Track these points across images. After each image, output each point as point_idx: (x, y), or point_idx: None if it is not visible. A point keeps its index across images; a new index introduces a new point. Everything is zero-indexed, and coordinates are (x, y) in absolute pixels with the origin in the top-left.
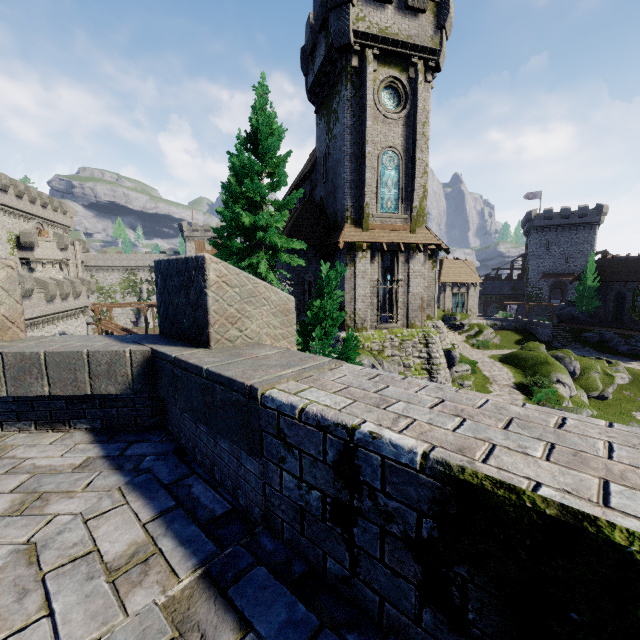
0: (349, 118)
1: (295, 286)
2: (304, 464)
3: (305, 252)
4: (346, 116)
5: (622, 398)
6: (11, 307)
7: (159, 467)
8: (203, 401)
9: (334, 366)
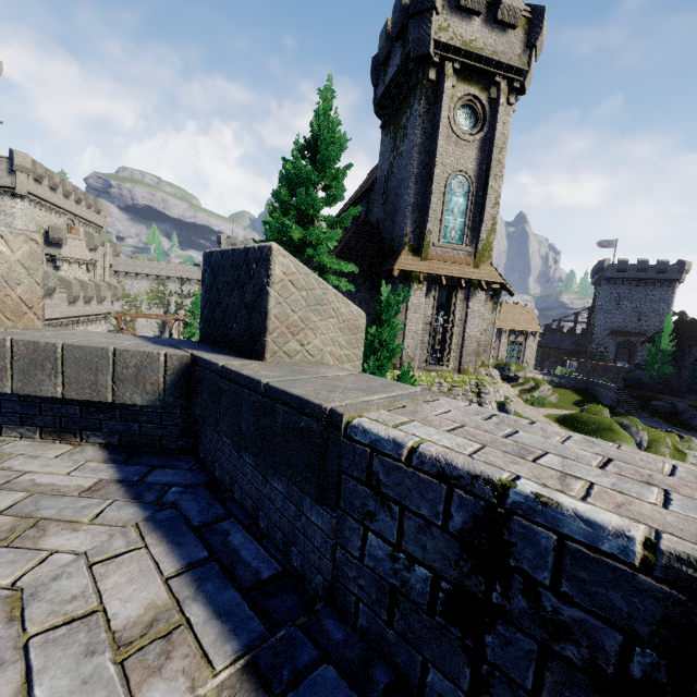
0: (419, 135)
1: None
2: (407, 527)
3: (354, 277)
4: (416, 133)
5: None
6: (30, 289)
7: (187, 502)
8: (256, 424)
9: (429, 398)
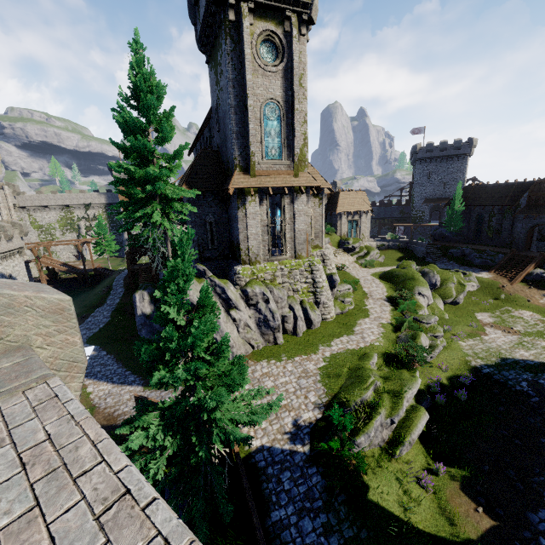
0: (231, 72)
1: (198, 227)
2: None
3: (203, 197)
4: (228, 70)
5: (470, 302)
6: None
7: None
8: None
9: (36, 384)
